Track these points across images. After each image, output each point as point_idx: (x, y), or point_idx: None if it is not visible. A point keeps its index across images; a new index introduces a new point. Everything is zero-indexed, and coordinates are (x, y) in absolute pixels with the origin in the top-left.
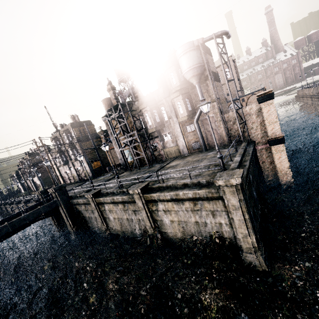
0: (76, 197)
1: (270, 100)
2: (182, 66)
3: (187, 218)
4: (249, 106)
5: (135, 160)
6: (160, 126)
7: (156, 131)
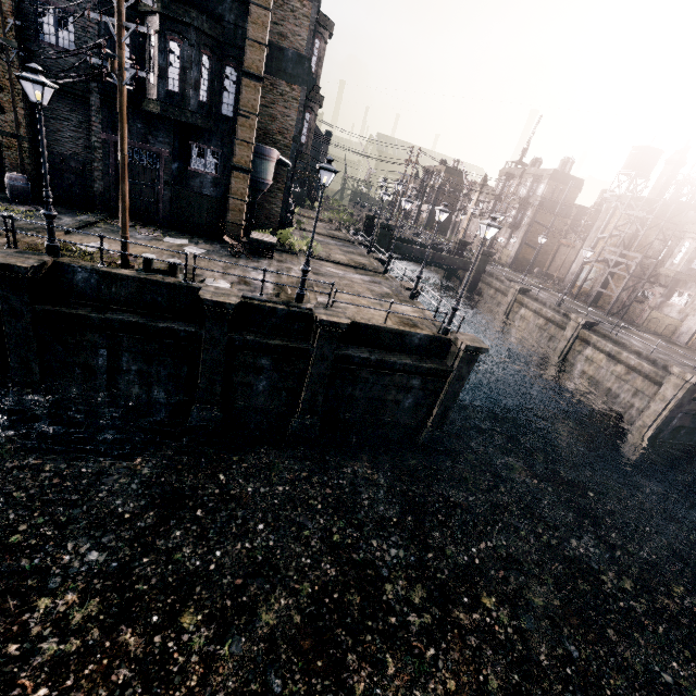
0: (491, 276)
1: None
2: None
3: (604, 379)
4: None
5: (595, 291)
6: (687, 277)
7: (672, 278)
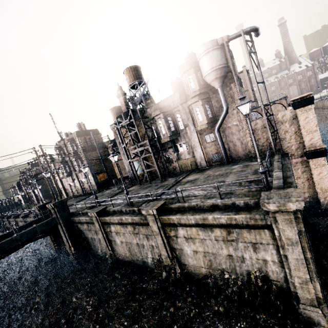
0: (78, 213)
1: (309, 105)
2: (203, 67)
3: (216, 249)
4: (282, 113)
5: (145, 173)
6: (175, 135)
7: (170, 141)
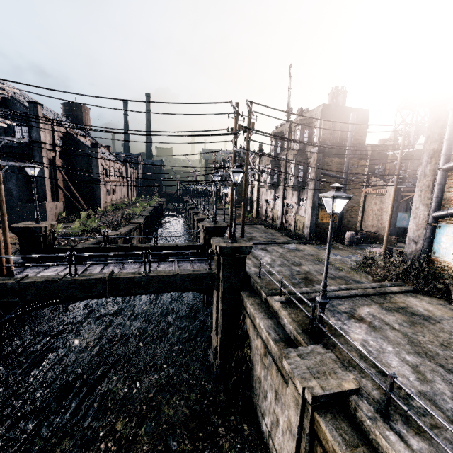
0: (258, 291)
1: None
2: None
3: None
4: None
5: None
6: None
7: None
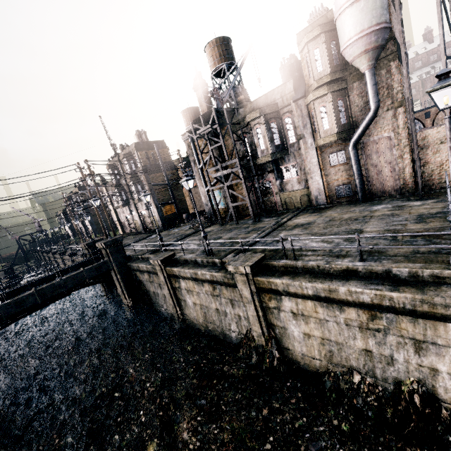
0: (137, 258)
1: None
2: (343, 30)
3: (344, 337)
4: None
5: (231, 208)
6: (280, 153)
7: (270, 162)
